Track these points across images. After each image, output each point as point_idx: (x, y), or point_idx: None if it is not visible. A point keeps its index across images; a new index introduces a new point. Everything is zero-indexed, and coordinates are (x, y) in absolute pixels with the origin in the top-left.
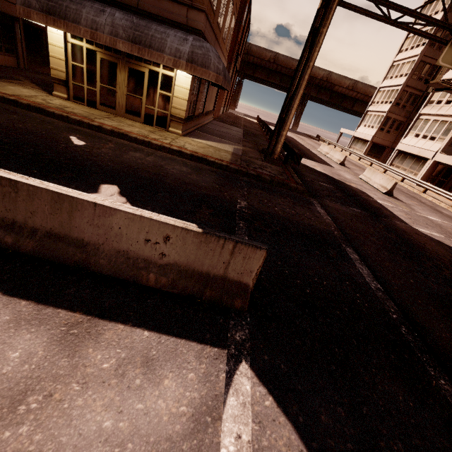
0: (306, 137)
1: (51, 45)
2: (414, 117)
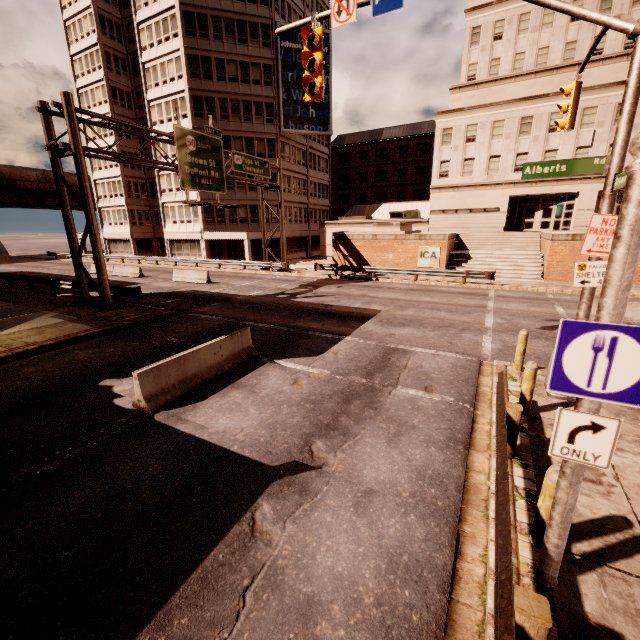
0: (34, 261)
1: None
2: (155, 204)
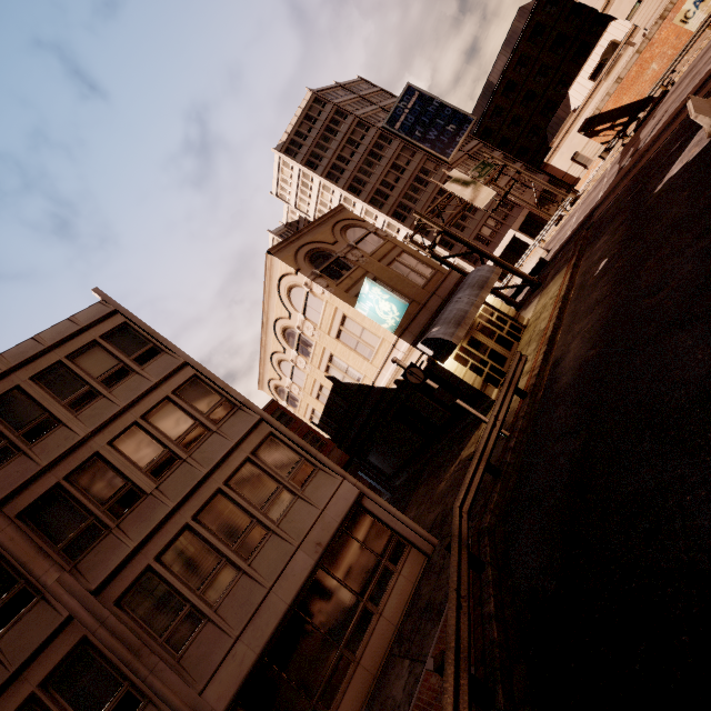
0: None
1: (455, 372)
2: None
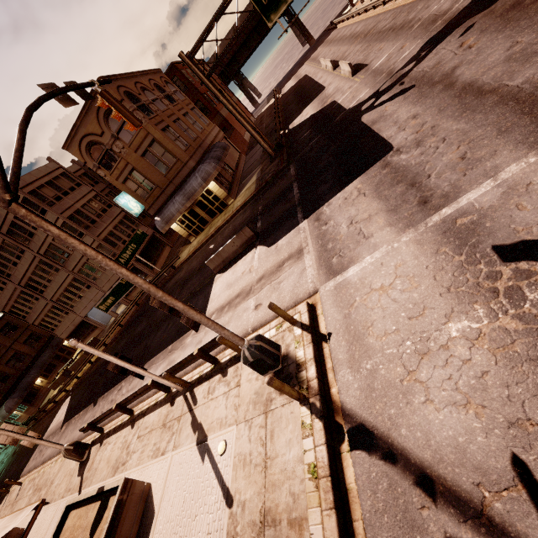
0: (322, 43)
1: (175, 229)
2: None
